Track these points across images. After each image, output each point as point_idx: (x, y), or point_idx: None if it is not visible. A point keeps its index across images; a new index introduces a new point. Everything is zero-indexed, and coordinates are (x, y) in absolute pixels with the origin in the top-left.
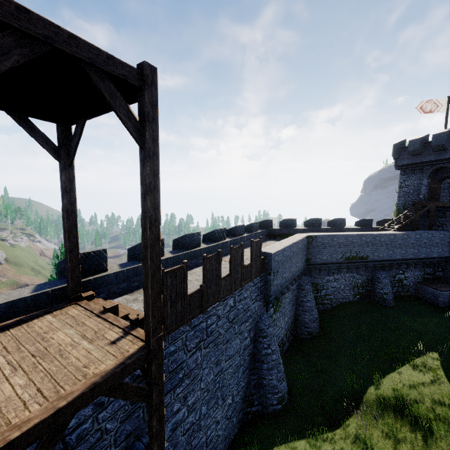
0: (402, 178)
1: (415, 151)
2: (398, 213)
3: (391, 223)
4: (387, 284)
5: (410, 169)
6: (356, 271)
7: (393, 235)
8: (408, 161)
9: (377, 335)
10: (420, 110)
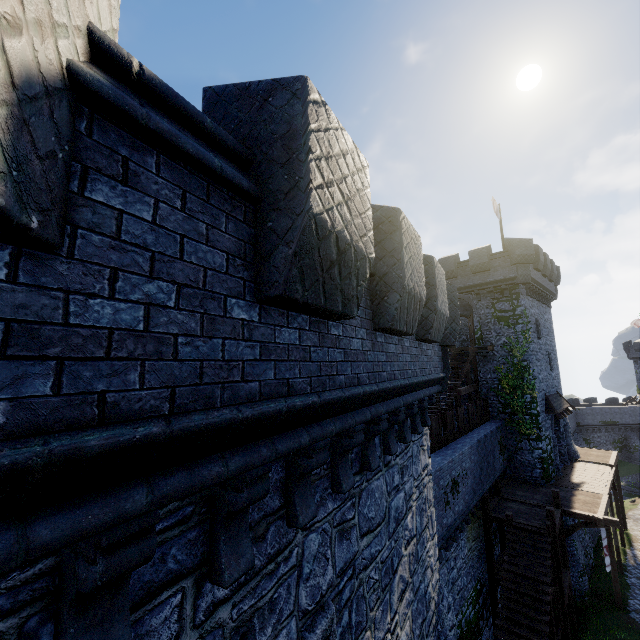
0: (635, 366)
1: (639, 350)
2: (639, 392)
3: (633, 400)
4: (636, 439)
5: (639, 361)
6: (611, 431)
7: (632, 408)
8: (636, 355)
9: (632, 464)
10: (634, 325)
